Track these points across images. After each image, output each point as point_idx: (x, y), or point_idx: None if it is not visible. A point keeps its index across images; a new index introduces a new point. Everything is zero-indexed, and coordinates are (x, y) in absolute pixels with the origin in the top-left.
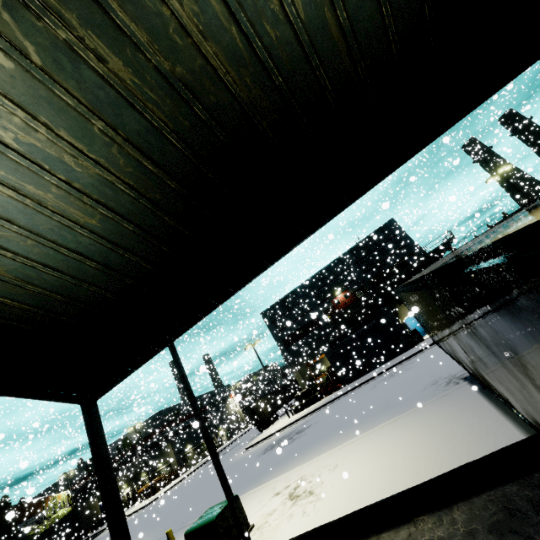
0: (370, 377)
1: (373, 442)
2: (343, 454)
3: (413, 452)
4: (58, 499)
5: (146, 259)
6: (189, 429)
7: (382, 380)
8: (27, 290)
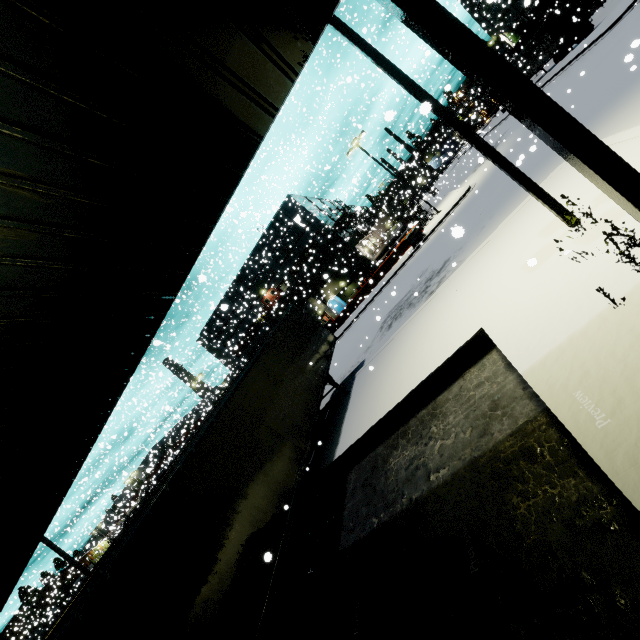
0: None
1: None
2: None
3: None
4: (100, 548)
5: None
6: None
7: None
8: None
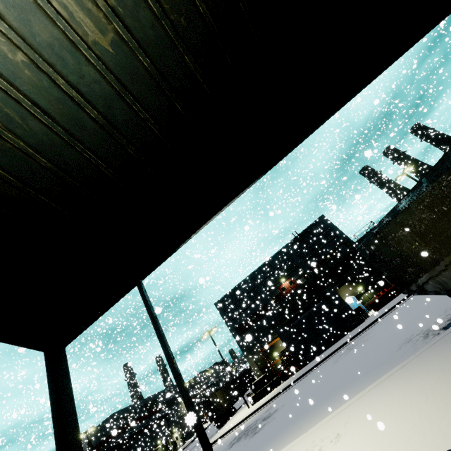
0: (327, 355)
1: (374, 401)
2: (340, 422)
3: (443, 396)
4: None
5: (155, 119)
6: (143, 432)
7: (342, 355)
8: (4, 141)
